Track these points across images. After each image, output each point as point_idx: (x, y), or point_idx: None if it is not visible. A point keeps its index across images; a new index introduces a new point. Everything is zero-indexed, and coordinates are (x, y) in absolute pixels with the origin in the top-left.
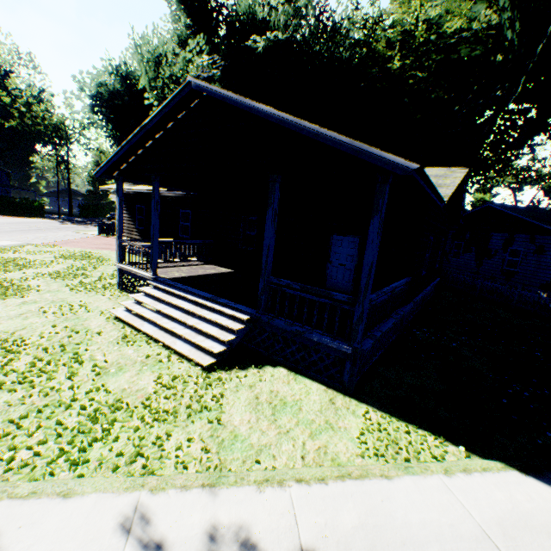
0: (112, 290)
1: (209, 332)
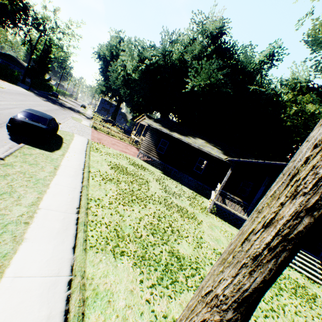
0: (208, 213)
1: (312, 267)
